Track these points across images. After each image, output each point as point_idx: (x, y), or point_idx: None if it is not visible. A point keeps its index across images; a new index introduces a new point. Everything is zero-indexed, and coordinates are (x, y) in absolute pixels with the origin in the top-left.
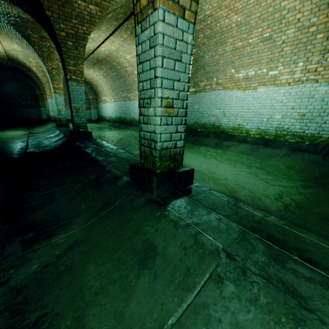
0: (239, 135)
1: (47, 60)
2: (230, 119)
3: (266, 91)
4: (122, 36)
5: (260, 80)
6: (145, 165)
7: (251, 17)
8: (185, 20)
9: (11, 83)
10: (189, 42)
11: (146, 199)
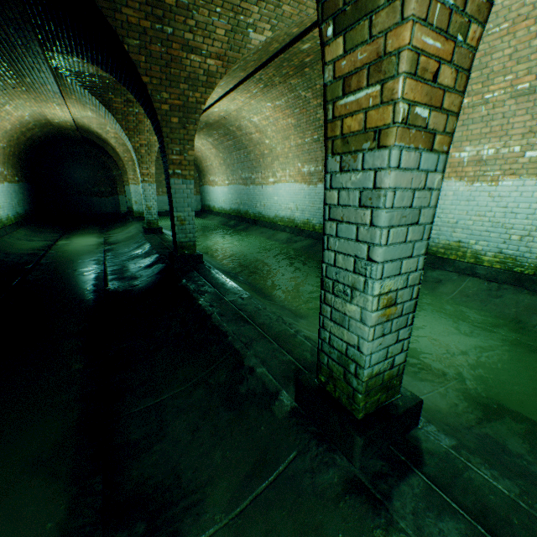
0: (460, 262)
1: (133, 134)
2: (441, 229)
3: (518, 185)
4: (250, 91)
5: (506, 166)
6: (329, 389)
7: (492, 56)
8: (432, 151)
9: (79, 161)
10: (435, 186)
11: (343, 478)
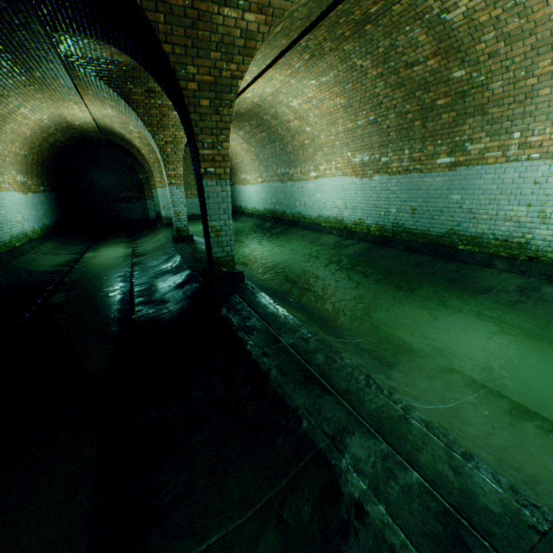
0: None
1: (157, 131)
2: None
3: None
4: (291, 65)
5: None
6: None
7: None
8: None
9: (105, 166)
10: None
11: None
